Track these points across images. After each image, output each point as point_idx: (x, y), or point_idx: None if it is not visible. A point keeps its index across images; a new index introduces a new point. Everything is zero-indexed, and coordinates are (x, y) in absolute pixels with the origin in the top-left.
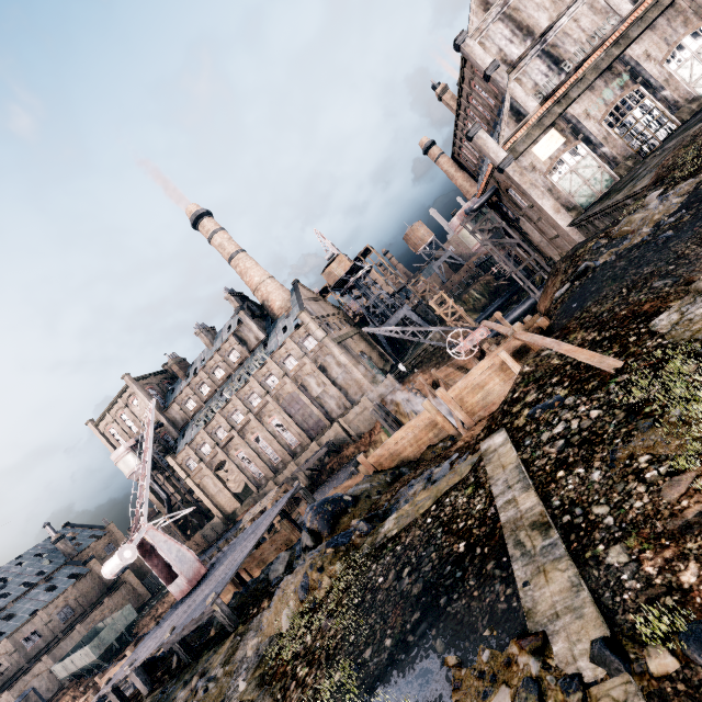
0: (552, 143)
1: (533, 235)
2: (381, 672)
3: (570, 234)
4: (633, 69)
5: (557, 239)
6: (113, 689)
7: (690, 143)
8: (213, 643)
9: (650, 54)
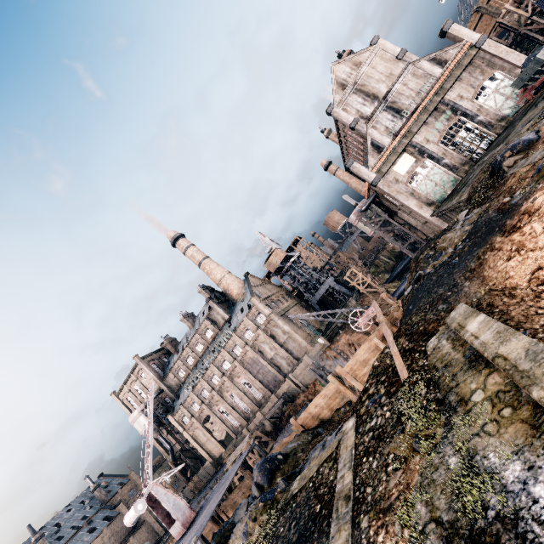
0: (406, 162)
1: (410, 221)
2: None
3: (434, 221)
4: (452, 107)
5: (427, 224)
6: None
7: (486, 170)
8: None
9: (462, 95)
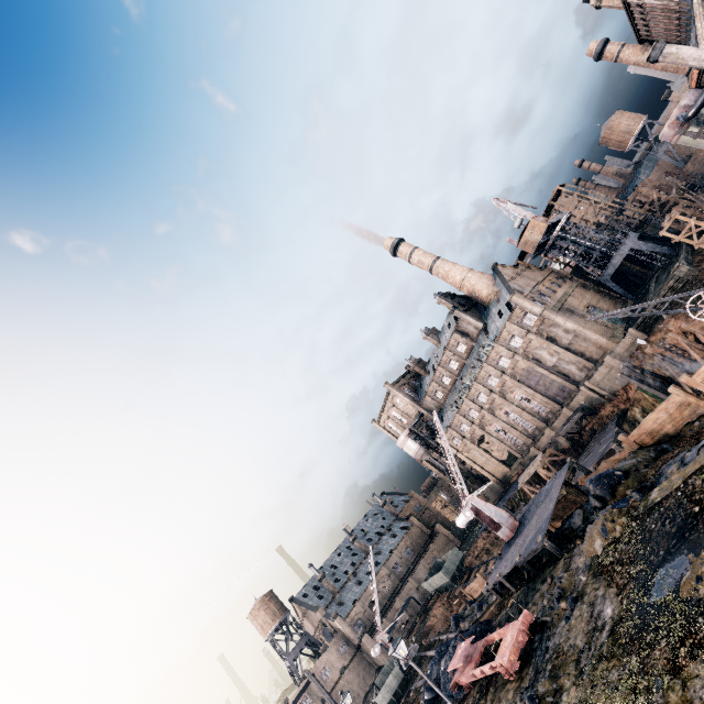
0: None
1: None
2: (659, 564)
3: None
4: None
5: None
6: (491, 588)
7: None
8: (549, 564)
9: None
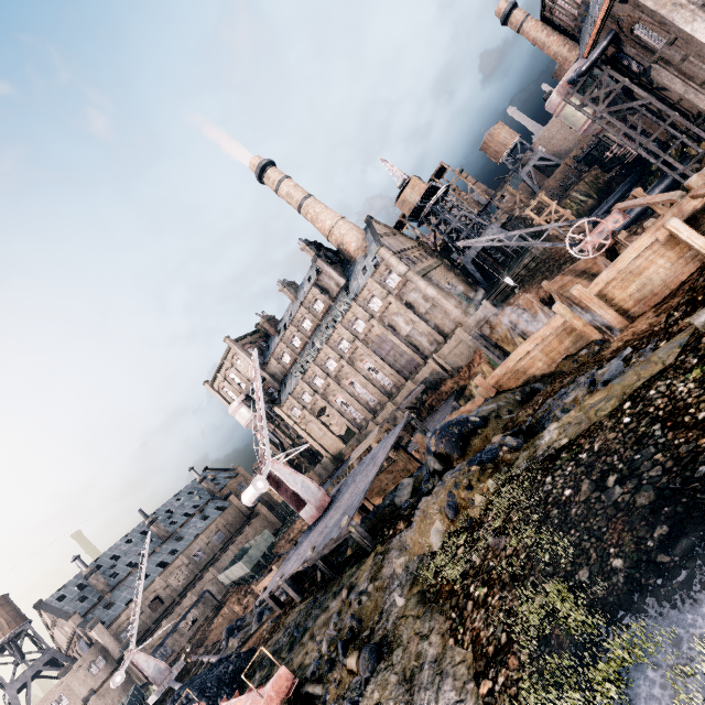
0: None
1: (672, 86)
2: (621, 600)
3: None
4: None
5: None
6: (270, 595)
7: None
8: (353, 561)
9: None
